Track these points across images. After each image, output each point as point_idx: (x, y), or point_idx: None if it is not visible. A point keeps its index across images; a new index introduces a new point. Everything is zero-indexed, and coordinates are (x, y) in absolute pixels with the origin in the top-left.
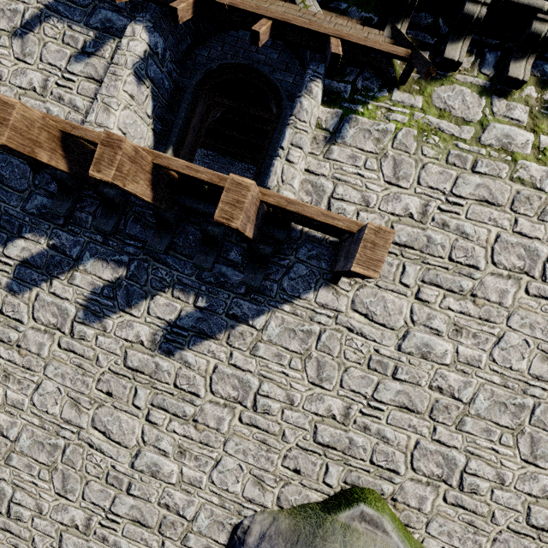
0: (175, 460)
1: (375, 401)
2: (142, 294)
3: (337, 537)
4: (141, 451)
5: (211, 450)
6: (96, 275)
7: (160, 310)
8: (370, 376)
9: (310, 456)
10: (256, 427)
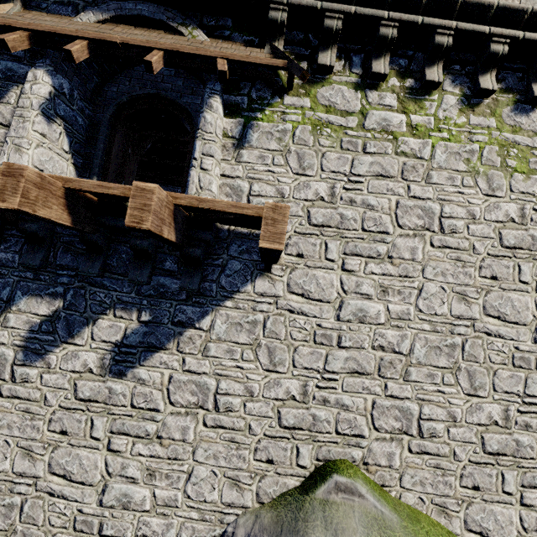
0: (146, 484)
1: (328, 373)
2: (83, 322)
3: (317, 514)
4: (108, 485)
5: (181, 464)
6: (31, 312)
7: (104, 333)
8: (318, 350)
9: (279, 443)
10: (222, 428)
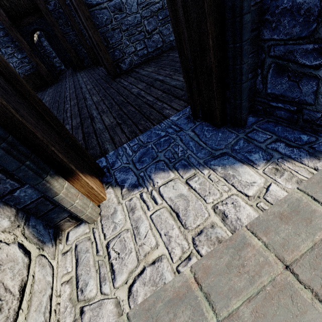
0: None
1: None
2: None
3: None
4: None
5: None
6: None
7: None
8: None
9: None
10: None
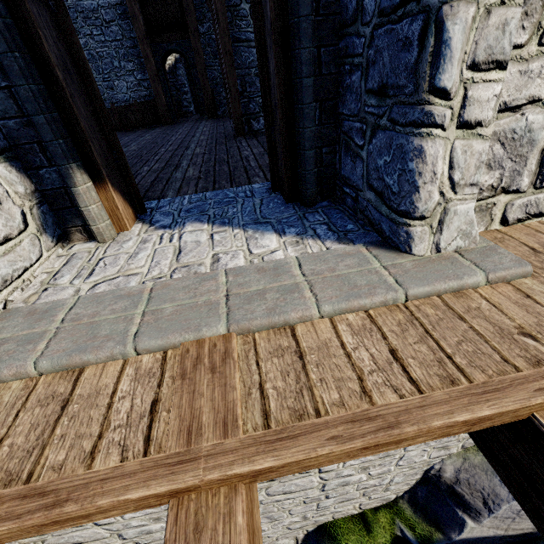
0: (361, 473)
1: None
2: None
3: None
4: (326, 484)
5: (392, 457)
6: None
7: None
8: None
9: None
10: None
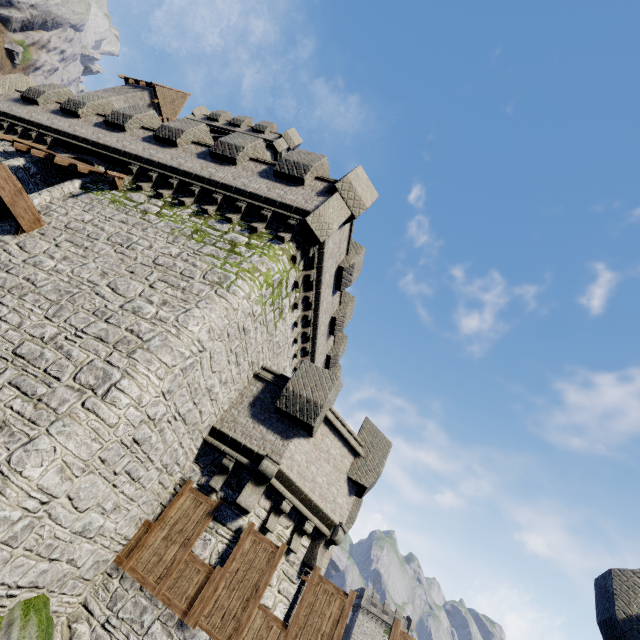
0: None
1: None
2: None
3: None
4: None
5: None
6: None
7: None
8: None
9: None
10: None
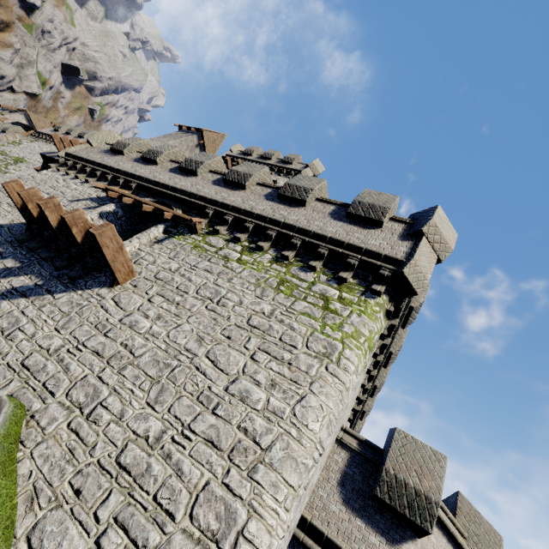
0: None
1: (83, 345)
2: (16, 274)
3: None
4: None
5: None
6: (5, 264)
7: (16, 282)
8: (92, 331)
9: (8, 372)
10: None
